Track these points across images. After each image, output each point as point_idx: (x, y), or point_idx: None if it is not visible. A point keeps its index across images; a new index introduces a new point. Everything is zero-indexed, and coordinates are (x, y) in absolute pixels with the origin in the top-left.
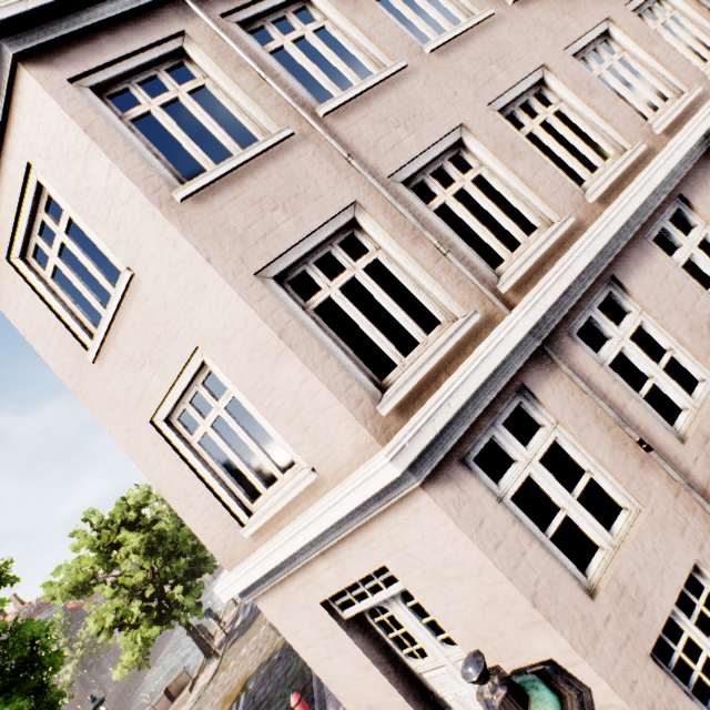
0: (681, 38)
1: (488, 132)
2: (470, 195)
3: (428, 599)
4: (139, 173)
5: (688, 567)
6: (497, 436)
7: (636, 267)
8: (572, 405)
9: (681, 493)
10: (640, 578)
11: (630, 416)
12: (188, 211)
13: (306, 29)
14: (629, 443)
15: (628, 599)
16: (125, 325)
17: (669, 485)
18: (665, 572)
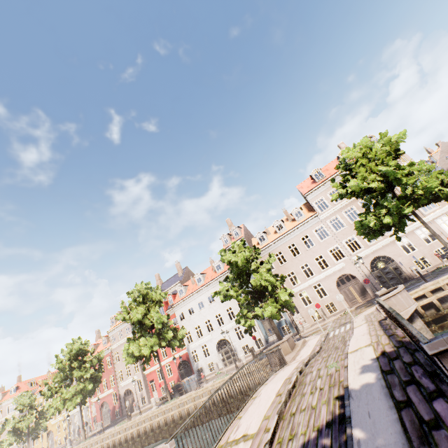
0: None
1: None
2: None
3: None
4: None
5: None
6: None
7: None
8: None
9: None
10: None
11: None
12: None
13: None
14: None
15: None
16: None
17: None
18: None
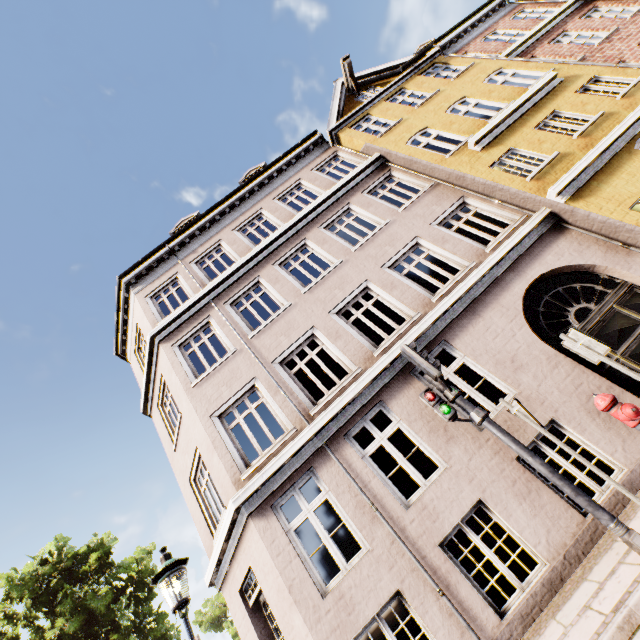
0: (481, 224)
1: (325, 328)
2: None
3: (264, 588)
4: (183, 378)
5: (390, 592)
6: (295, 495)
7: (398, 393)
8: (337, 480)
9: (396, 541)
10: (355, 591)
11: (372, 488)
12: (194, 391)
13: (257, 296)
14: (367, 505)
15: (344, 602)
16: (181, 435)
17: (389, 535)
18: (372, 592)
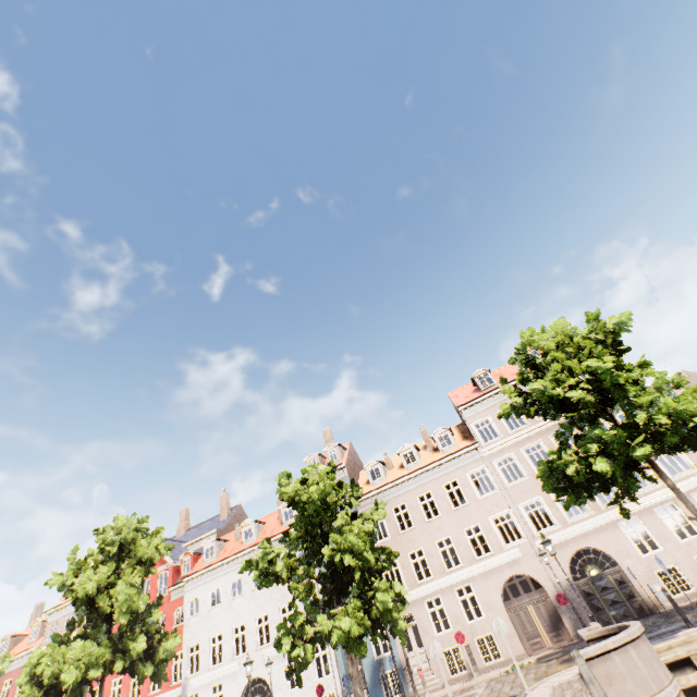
0: None
1: None
2: None
3: None
4: None
5: None
6: None
7: None
8: None
9: None
10: None
11: None
12: None
13: None
14: None
15: None
16: None
17: None
18: None
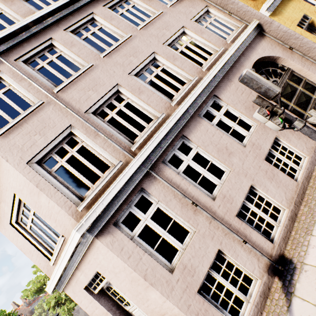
0: (219, 27)
1: (128, 85)
2: (171, 95)
3: (114, 282)
4: None
5: (215, 252)
6: (132, 211)
7: (193, 129)
8: (164, 192)
9: (212, 221)
10: (193, 260)
11: (190, 193)
12: None
13: (53, 57)
14: (189, 204)
15: (187, 270)
16: None
17: (207, 219)
18: (204, 256)
